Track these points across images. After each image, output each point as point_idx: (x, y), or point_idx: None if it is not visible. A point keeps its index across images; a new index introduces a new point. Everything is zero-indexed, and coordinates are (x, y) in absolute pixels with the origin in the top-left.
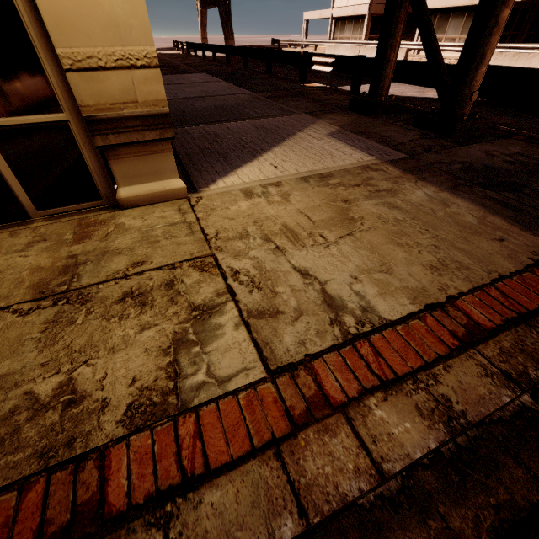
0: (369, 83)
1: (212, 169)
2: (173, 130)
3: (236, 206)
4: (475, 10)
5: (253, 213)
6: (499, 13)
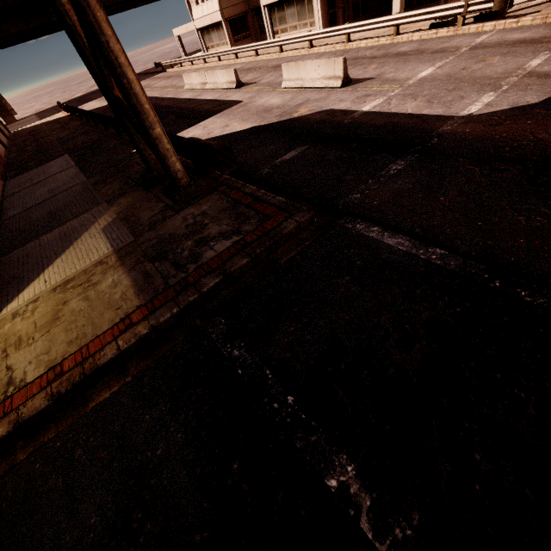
0: (195, 124)
1: (6, 298)
2: (1, 261)
3: (2, 330)
4: None
5: (9, 332)
6: (152, 133)
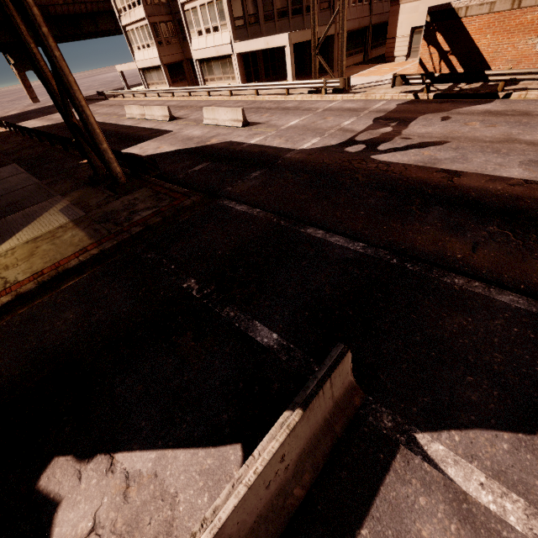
0: (134, 145)
1: None
2: None
3: None
4: (223, 58)
5: None
6: (101, 147)
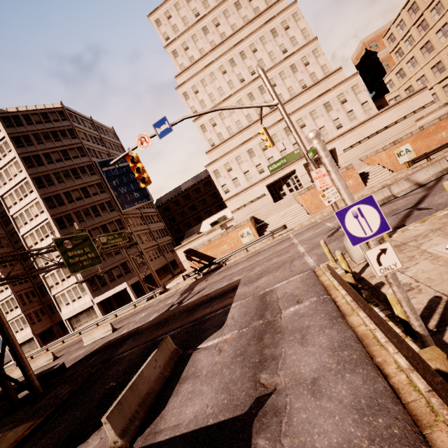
0: None
1: None
2: None
3: None
4: (87, 310)
5: None
6: (29, 373)
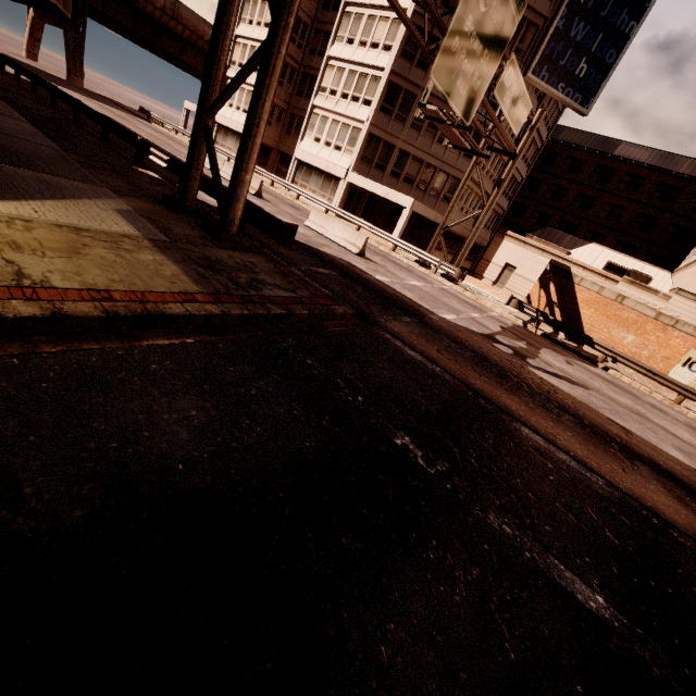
0: None
1: None
2: None
3: None
4: (329, 176)
5: None
6: (243, 175)
